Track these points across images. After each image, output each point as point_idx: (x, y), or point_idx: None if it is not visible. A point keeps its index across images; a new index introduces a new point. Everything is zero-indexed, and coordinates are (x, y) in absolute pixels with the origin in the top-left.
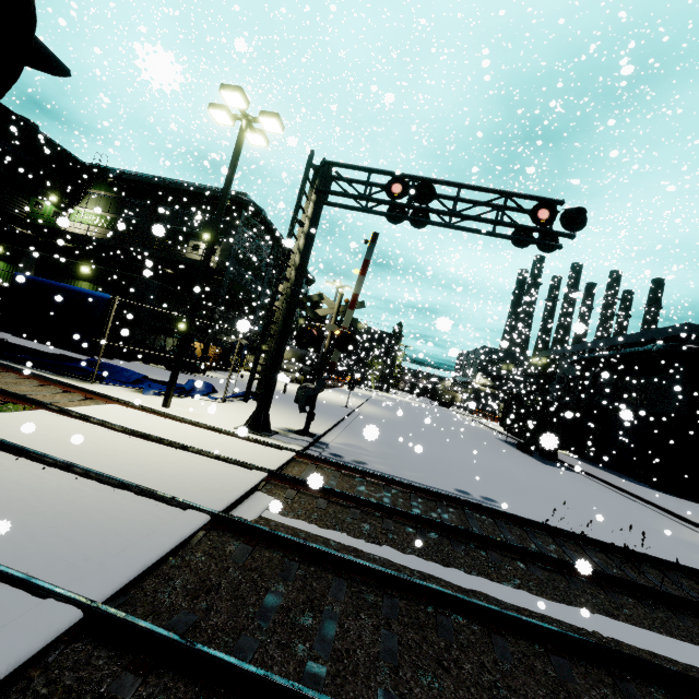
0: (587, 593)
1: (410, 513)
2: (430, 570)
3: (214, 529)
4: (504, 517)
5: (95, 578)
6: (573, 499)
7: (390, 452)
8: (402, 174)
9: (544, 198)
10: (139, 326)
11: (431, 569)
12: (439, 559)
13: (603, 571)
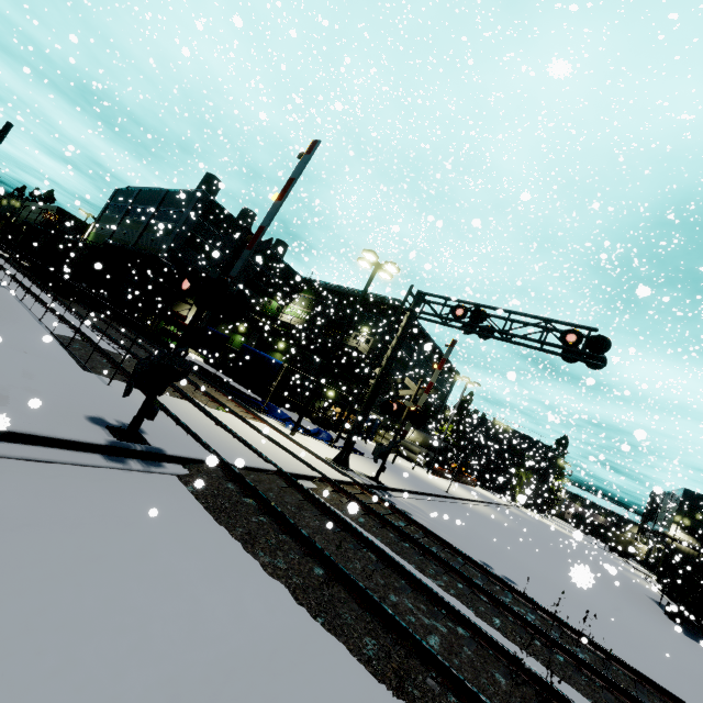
0: (497, 618)
1: (396, 526)
2: (382, 547)
3: (277, 475)
4: (492, 577)
5: (227, 457)
6: (652, 648)
7: (449, 524)
8: (468, 302)
9: (579, 325)
10: (301, 387)
11: (384, 548)
12: (396, 550)
13: (527, 617)
